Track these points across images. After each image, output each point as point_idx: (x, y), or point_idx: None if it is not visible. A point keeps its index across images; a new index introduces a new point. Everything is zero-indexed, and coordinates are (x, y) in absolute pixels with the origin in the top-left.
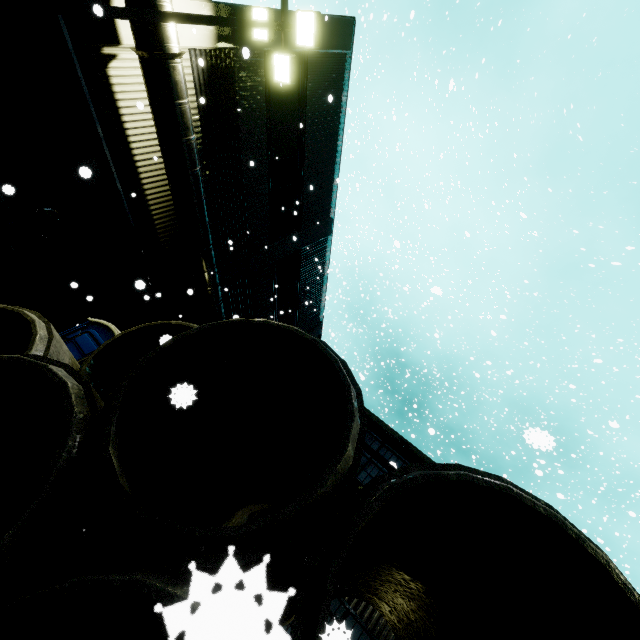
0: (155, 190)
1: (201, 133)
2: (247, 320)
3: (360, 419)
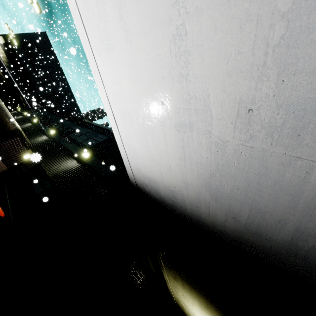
0: (0, 72)
1: (8, 60)
2: None
3: None
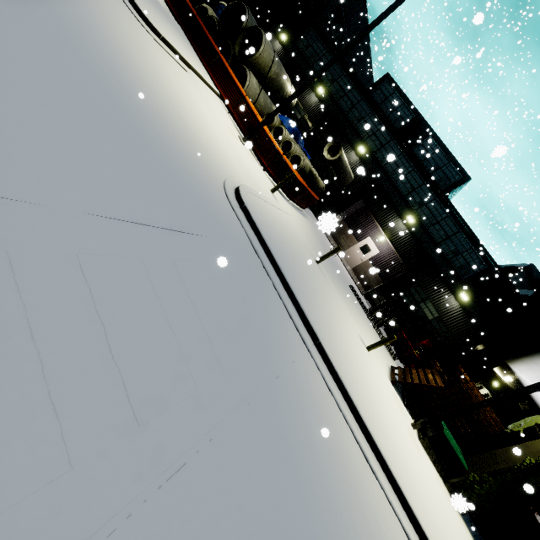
0: None
1: None
2: (235, 3)
3: (247, 21)
